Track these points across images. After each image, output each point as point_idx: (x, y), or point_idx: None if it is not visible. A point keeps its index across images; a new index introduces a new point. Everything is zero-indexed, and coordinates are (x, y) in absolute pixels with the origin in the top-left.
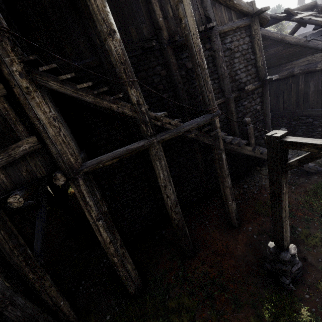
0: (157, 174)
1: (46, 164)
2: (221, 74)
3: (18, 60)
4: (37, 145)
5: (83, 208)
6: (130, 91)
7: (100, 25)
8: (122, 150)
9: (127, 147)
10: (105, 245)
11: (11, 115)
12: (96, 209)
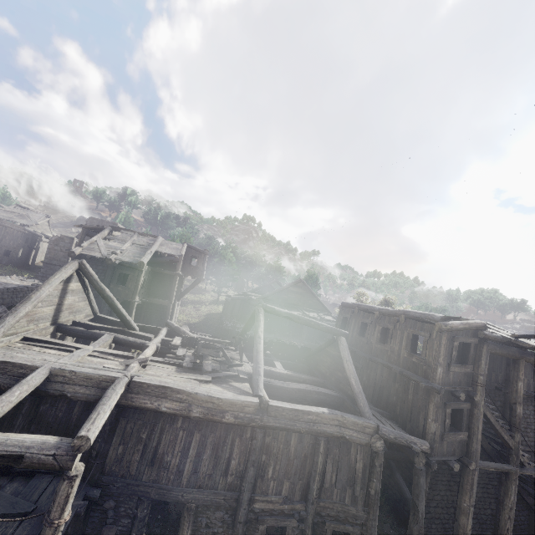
0: (509, 494)
1: (461, 449)
2: None
3: (484, 399)
4: (466, 438)
5: (466, 490)
6: (517, 434)
7: (517, 397)
8: (499, 465)
9: (502, 465)
10: (466, 529)
11: (464, 418)
12: (474, 496)
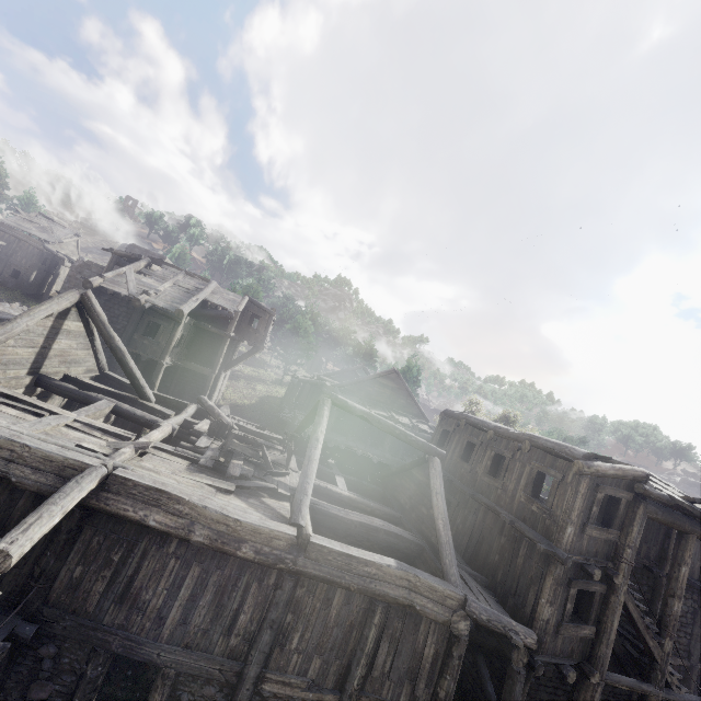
0: None
1: (583, 650)
2: (697, 634)
3: (629, 584)
4: (592, 635)
5: None
6: (668, 641)
7: (676, 588)
8: (635, 683)
9: (638, 682)
10: None
11: (595, 605)
12: None
